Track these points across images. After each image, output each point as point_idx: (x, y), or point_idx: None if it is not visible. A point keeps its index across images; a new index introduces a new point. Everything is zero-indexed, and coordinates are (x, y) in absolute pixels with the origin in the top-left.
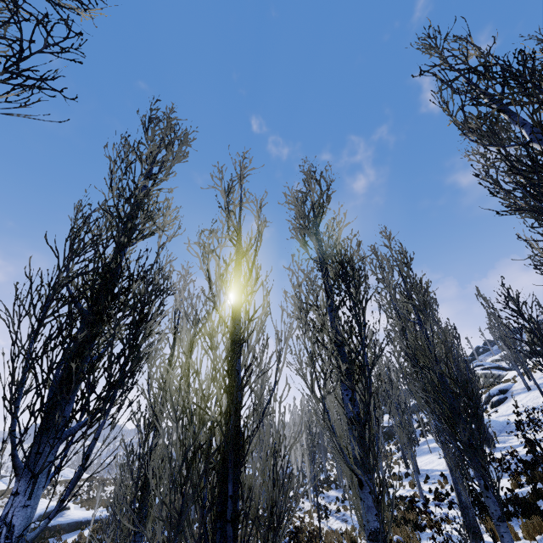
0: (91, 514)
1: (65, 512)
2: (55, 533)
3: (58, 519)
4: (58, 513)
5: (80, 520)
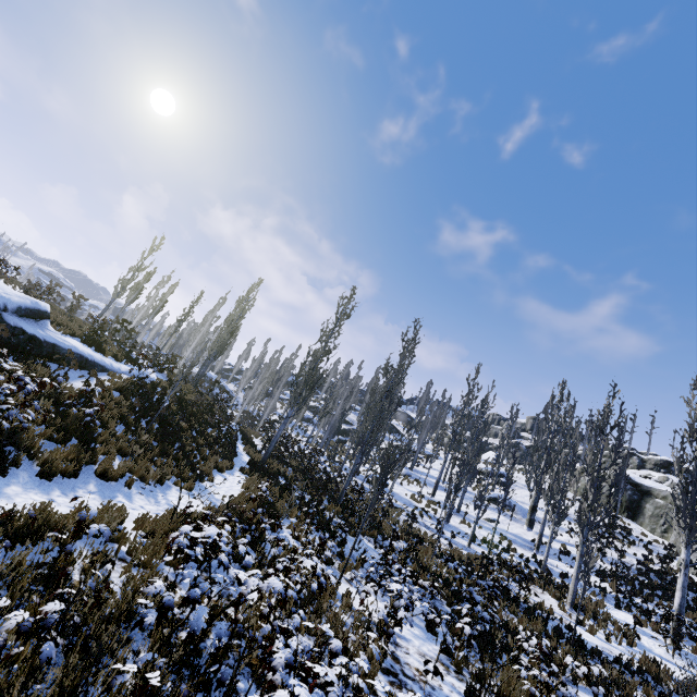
0: (88, 351)
1: (48, 322)
2: (61, 360)
3: (49, 333)
4: (41, 320)
5: (85, 356)
